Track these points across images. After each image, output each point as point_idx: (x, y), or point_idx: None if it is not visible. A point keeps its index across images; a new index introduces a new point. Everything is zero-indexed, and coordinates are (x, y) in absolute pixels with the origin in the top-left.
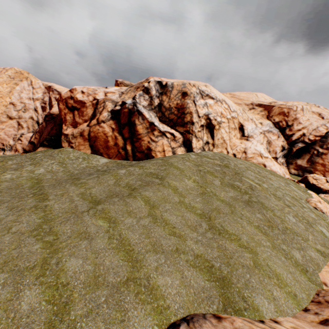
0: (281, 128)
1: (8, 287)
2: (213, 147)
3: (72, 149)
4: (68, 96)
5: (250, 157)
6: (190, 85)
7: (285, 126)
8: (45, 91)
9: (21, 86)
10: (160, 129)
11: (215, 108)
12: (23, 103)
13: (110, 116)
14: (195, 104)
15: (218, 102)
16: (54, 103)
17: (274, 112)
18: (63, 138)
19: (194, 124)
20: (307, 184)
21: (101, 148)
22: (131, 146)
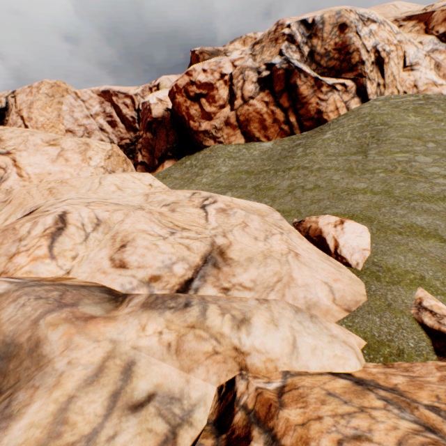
0: None
1: (417, 183)
2: (383, 89)
3: (222, 144)
4: (187, 83)
5: (423, 90)
6: (346, 11)
7: None
8: (101, 100)
9: (66, 103)
10: (327, 83)
11: (380, 35)
12: (81, 125)
13: (258, 89)
14: (358, 36)
15: (380, 25)
16: (126, 111)
17: (435, 20)
18: (202, 136)
19: (365, 64)
20: None
21: (256, 132)
22: (294, 116)
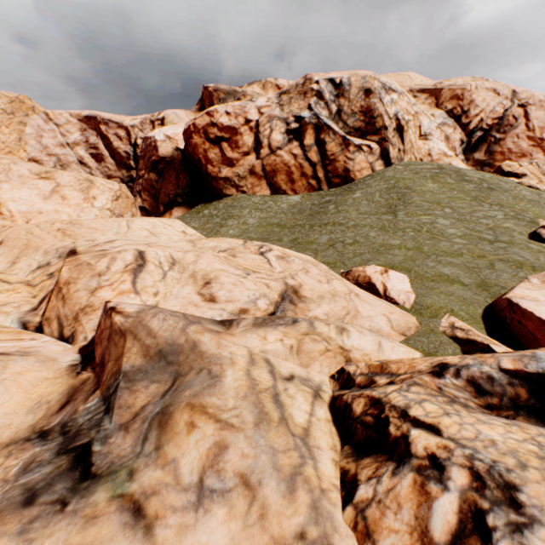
0: (456, 117)
1: (441, 242)
2: (403, 155)
3: (245, 194)
4: (207, 124)
5: (436, 159)
6: (371, 78)
7: (460, 114)
8: (82, 126)
9: (32, 125)
10: (354, 143)
11: (400, 104)
12: (53, 155)
13: (286, 140)
14: (382, 103)
15: (400, 96)
16: (118, 144)
17: (444, 97)
18: (223, 183)
19: (387, 129)
20: (501, 174)
21: (283, 184)
22: (322, 172)
